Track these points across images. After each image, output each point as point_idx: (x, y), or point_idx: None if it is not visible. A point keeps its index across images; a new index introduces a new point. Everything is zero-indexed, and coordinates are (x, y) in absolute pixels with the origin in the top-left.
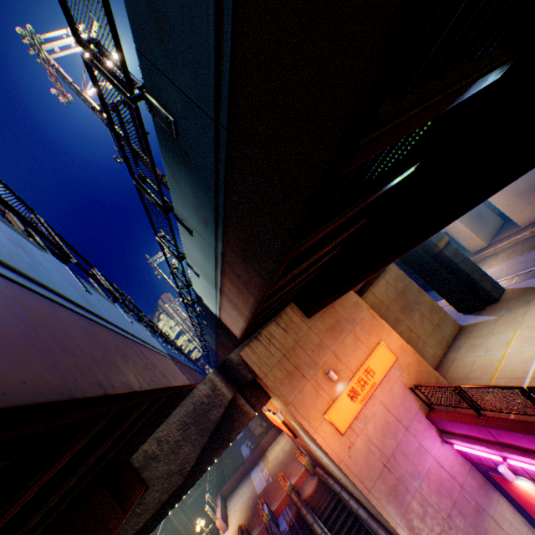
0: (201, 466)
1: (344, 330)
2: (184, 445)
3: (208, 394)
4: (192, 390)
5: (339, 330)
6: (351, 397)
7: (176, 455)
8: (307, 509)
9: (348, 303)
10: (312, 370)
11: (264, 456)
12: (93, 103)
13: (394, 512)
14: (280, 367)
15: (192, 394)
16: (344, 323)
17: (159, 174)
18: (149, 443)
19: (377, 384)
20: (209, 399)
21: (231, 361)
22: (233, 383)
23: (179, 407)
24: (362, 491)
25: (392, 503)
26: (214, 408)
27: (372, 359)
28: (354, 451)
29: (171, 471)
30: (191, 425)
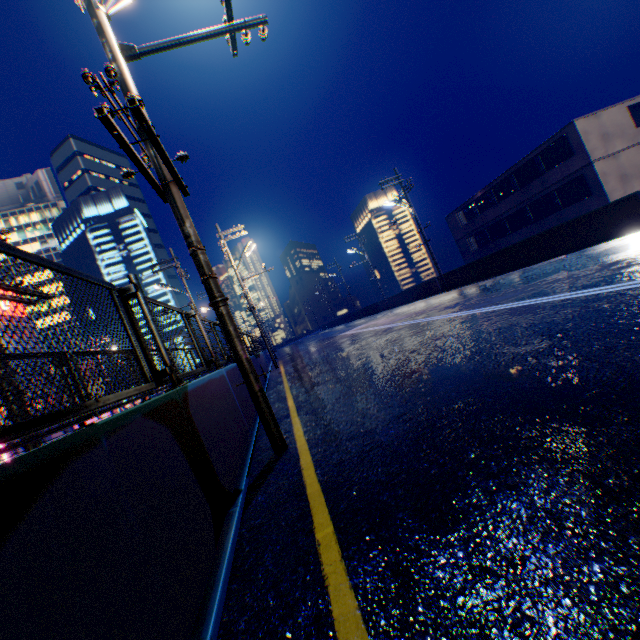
0: None
1: None
2: None
3: None
4: None
5: None
6: None
7: None
8: None
9: None
10: None
11: None
12: (111, 40)
13: None
14: None
15: None
16: None
17: (192, 240)
18: None
19: None
20: None
21: None
22: None
23: None
24: None
25: None
26: None
27: None
28: None
29: None
30: None
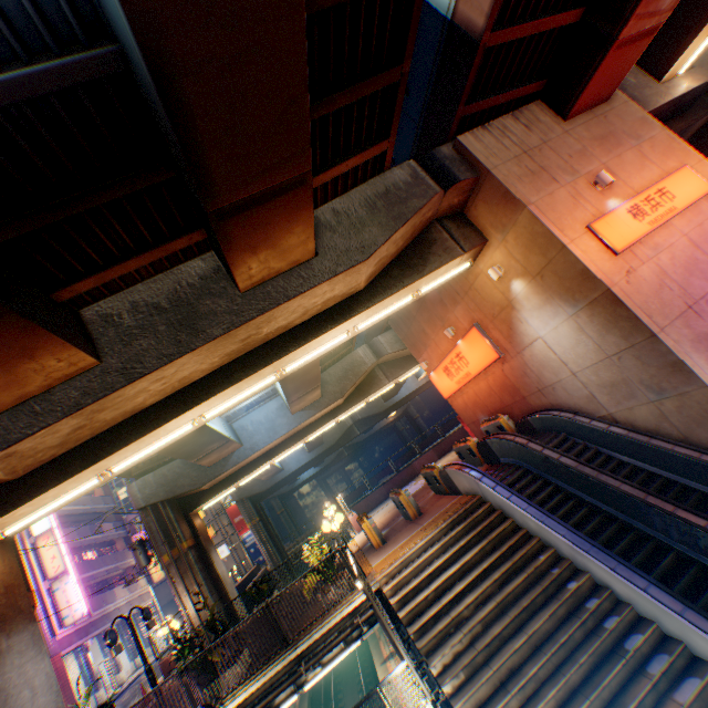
0: (379, 291)
1: (622, 145)
2: (368, 225)
3: (406, 181)
4: (383, 173)
5: (614, 144)
6: (633, 216)
7: (357, 232)
8: (515, 434)
9: (628, 117)
10: (567, 178)
11: (415, 477)
12: None
13: (706, 367)
14: (517, 164)
15: (383, 177)
16: (622, 139)
17: None
18: (321, 212)
19: (678, 212)
20: (406, 187)
21: (441, 155)
22: (440, 187)
23: (364, 186)
24: (648, 328)
25: (702, 355)
26: (413, 197)
27: (669, 183)
28: (636, 280)
29: (349, 246)
30: (379, 207)
